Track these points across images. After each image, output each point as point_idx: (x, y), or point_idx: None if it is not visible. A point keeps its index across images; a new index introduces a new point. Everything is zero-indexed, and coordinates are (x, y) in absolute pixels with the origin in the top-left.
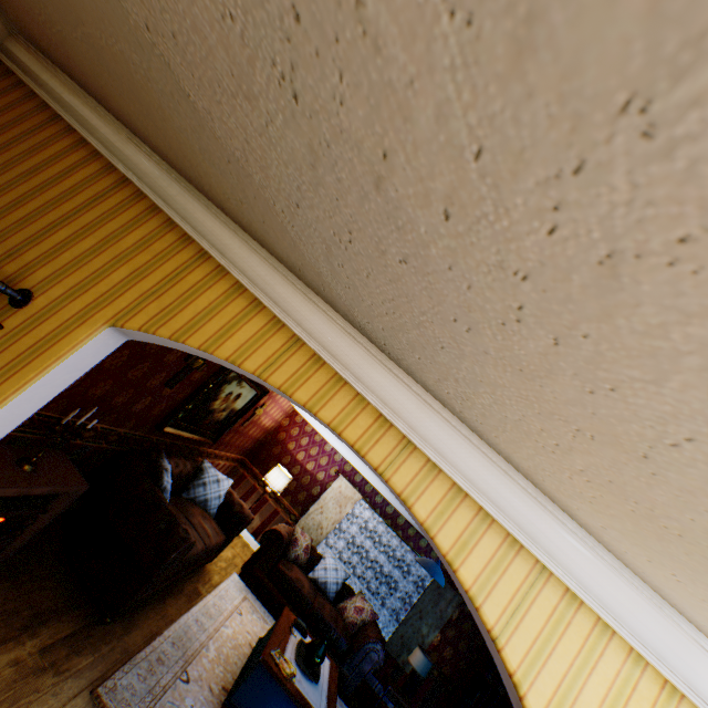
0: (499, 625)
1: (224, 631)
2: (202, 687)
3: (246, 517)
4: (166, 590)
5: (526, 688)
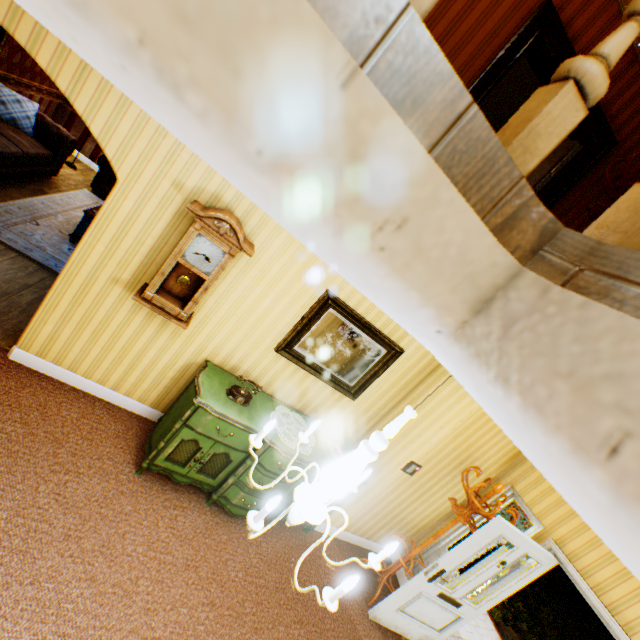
0: (70, 93)
1: (74, 214)
2: (54, 231)
3: (66, 139)
4: (7, 185)
5: (90, 125)
